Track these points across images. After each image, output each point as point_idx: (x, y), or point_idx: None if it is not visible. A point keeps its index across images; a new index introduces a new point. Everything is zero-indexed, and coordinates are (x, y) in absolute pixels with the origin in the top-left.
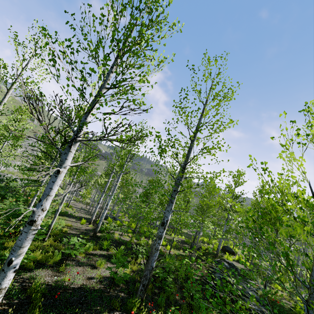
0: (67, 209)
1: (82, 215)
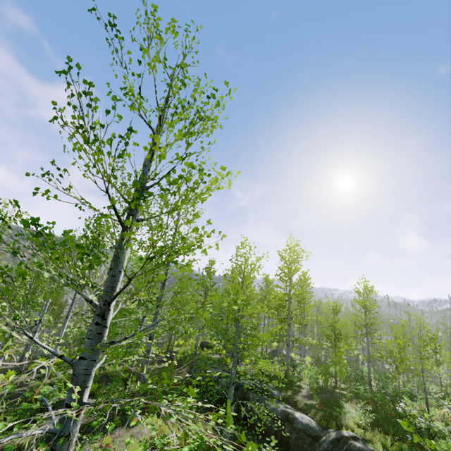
0: None
1: None
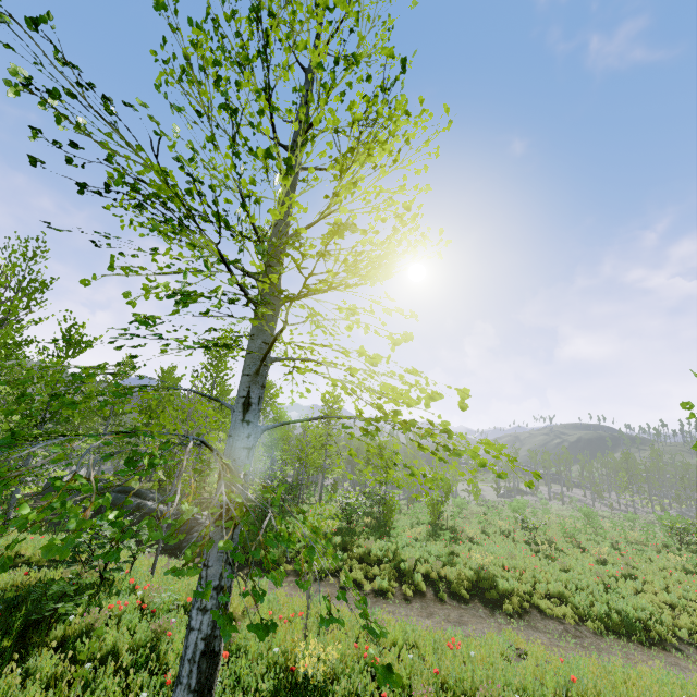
0: None
1: None
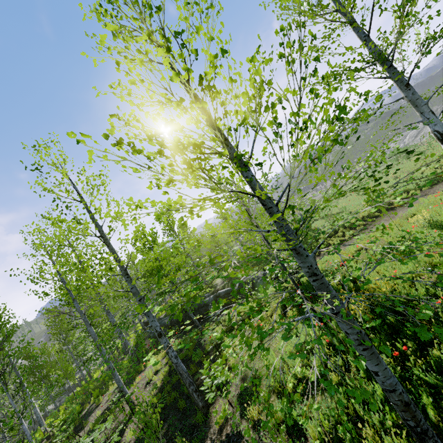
0: None
1: None
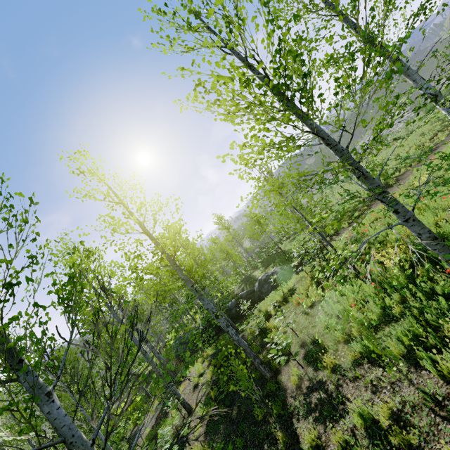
0: None
1: None
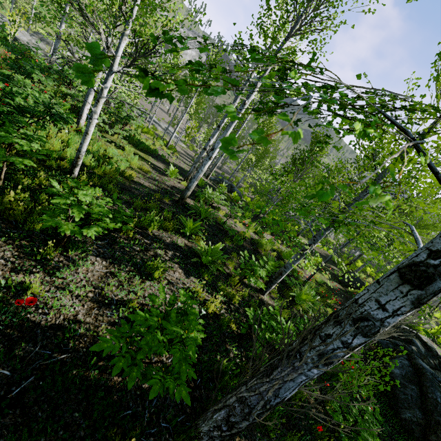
0: (163, 150)
1: (183, 165)
